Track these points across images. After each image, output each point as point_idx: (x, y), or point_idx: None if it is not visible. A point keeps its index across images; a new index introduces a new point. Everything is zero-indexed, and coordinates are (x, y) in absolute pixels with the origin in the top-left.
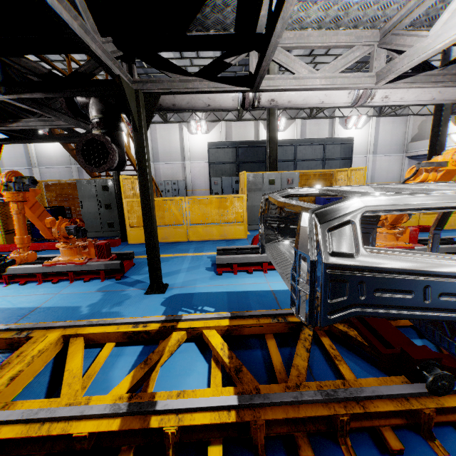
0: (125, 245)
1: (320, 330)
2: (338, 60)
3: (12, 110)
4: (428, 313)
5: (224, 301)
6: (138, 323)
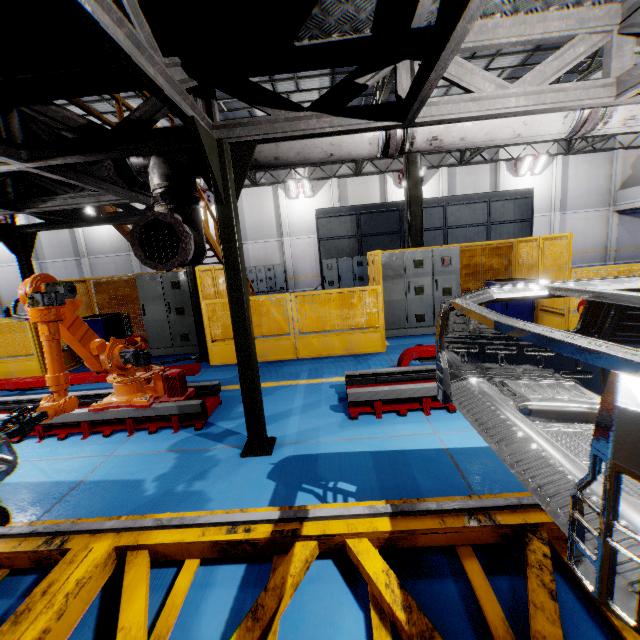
0: (205, 368)
1: (557, 539)
2: (546, 64)
3: (44, 184)
4: None
5: (370, 471)
6: (236, 524)
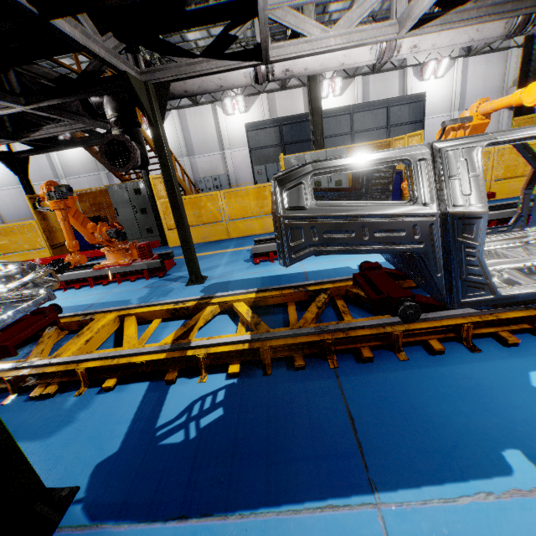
0: (166, 249)
1: (337, 295)
2: (352, 13)
3: (31, 119)
4: (368, 247)
5: (258, 284)
6: (178, 303)
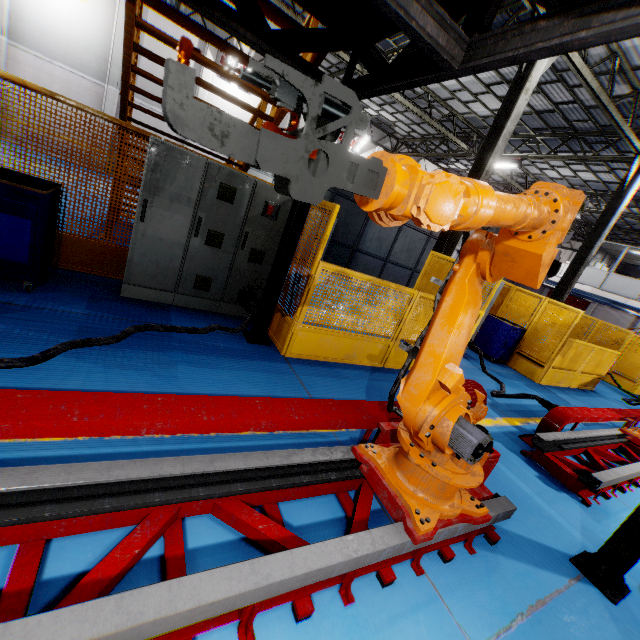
0: (285, 362)
1: None
2: None
3: None
4: None
5: None
6: None
